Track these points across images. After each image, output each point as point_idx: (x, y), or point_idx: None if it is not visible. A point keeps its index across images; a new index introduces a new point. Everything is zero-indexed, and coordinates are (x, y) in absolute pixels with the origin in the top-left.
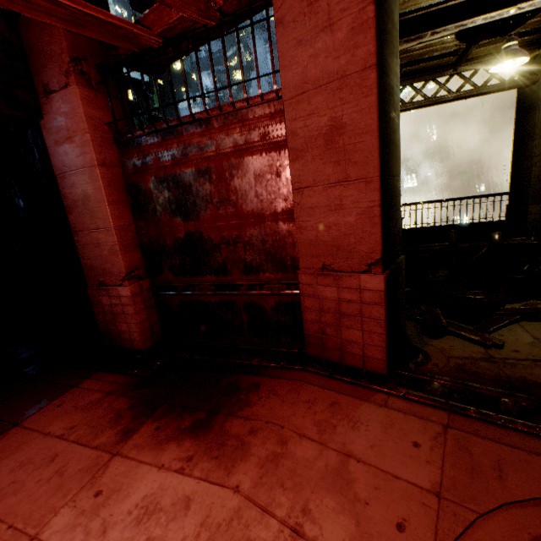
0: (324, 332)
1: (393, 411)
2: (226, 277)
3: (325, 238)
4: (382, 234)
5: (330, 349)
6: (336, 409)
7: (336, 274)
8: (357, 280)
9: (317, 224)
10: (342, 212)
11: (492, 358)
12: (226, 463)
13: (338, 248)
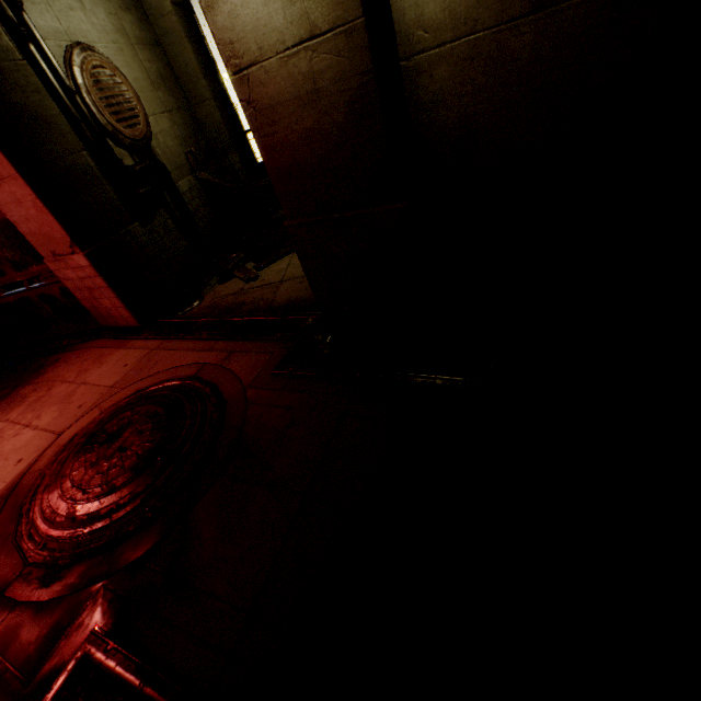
0: (95, 306)
1: (132, 350)
2: (6, 278)
3: (35, 230)
4: (59, 221)
5: (108, 318)
6: (99, 360)
7: (62, 258)
8: (75, 261)
9: (21, 218)
10: (25, 206)
11: (241, 291)
12: (9, 411)
13: (47, 236)
